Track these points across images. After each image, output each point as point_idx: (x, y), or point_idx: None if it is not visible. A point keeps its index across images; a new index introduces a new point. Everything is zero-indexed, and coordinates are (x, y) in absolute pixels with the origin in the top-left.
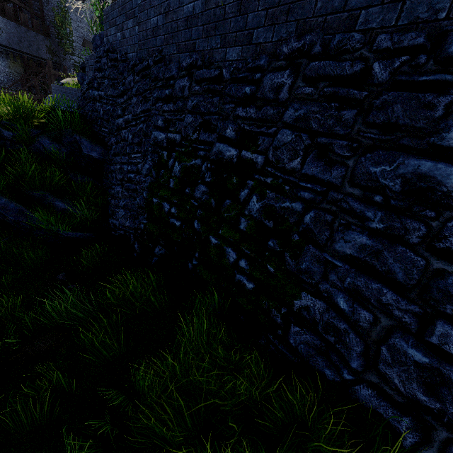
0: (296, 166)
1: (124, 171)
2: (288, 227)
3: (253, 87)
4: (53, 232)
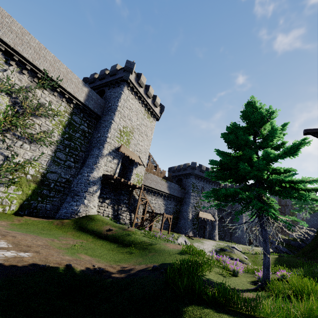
0: None
1: None
2: None
3: None
4: None
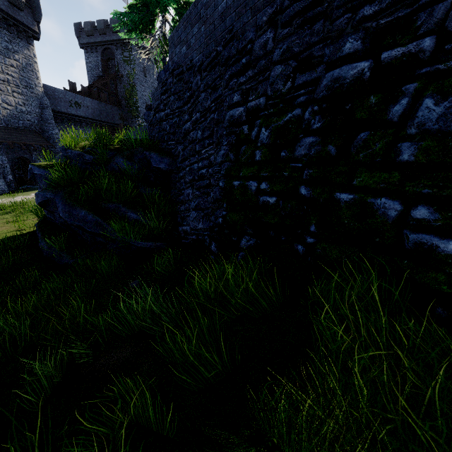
0: None
1: (195, 170)
2: None
3: None
4: (125, 243)
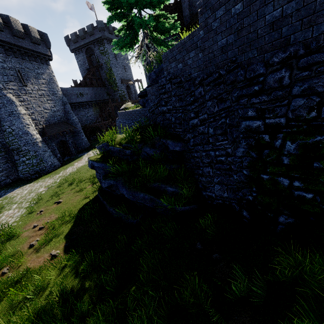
0: None
1: (212, 156)
2: None
3: None
4: (171, 209)
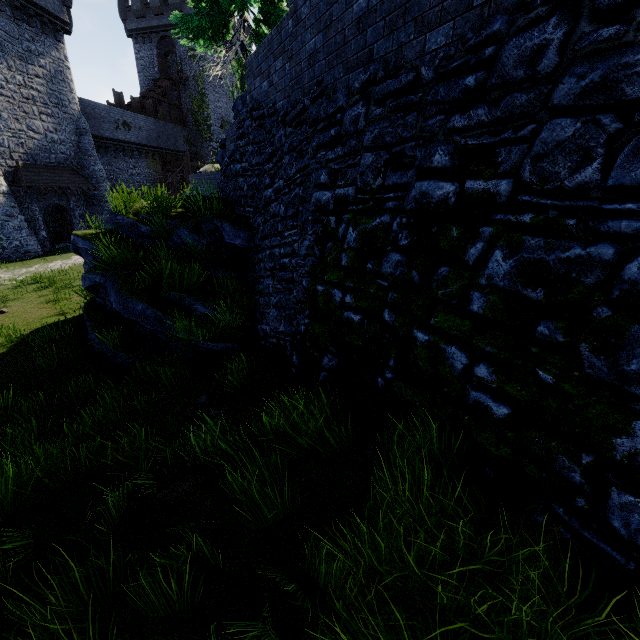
0: (591, 178)
1: (276, 256)
2: (581, 295)
3: (481, 73)
4: (192, 344)
